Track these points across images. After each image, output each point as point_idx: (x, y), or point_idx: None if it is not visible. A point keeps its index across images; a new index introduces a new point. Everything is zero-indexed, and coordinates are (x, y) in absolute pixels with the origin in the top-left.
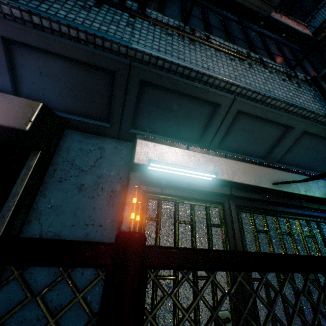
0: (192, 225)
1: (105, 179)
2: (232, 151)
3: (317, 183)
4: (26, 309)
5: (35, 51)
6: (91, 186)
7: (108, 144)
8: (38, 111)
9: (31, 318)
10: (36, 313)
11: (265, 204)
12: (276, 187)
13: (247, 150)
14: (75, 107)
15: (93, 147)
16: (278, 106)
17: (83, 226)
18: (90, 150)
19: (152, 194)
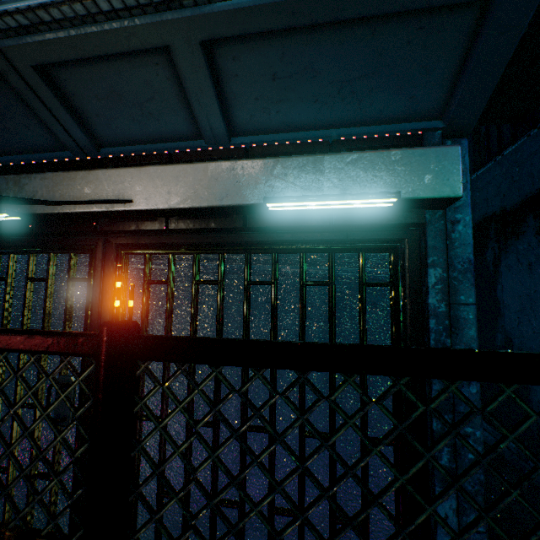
0: (47, 283)
1: None
2: (130, 142)
3: (271, 171)
4: None
5: None
6: None
7: None
8: None
9: None
10: None
11: (173, 236)
12: (149, 204)
13: (151, 131)
14: None
15: None
16: (80, 15)
17: None
18: None
19: (2, 249)
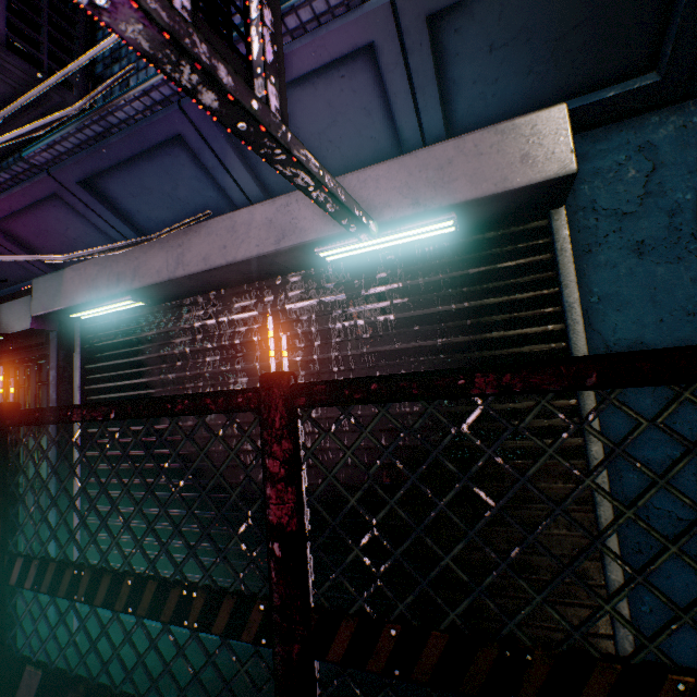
0: None
1: (689, 213)
2: None
3: None
4: (643, 448)
5: (481, 0)
6: (661, 239)
7: (657, 128)
8: (569, 124)
9: (660, 459)
10: (665, 453)
11: None
12: None
13: None
14: (563, 80)
15: (623, 155)
16: None
17: (683, 319)
18: (618, 165)
19: None
